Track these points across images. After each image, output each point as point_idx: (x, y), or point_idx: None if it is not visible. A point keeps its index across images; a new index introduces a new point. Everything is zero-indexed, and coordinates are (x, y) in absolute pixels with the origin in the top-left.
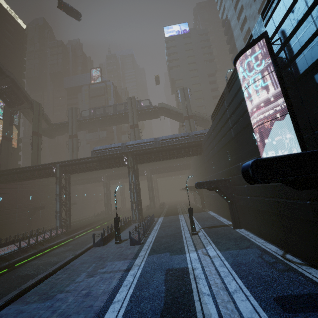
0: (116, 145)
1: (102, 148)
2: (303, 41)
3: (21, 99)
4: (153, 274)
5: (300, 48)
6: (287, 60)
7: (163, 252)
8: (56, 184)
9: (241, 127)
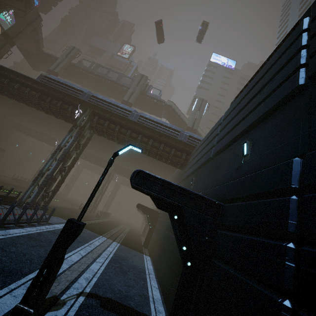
0: (80, 88)
1: (58, 80)
2: None
3: None
4: None
5: None
6: None
7: None
8: None
9: None
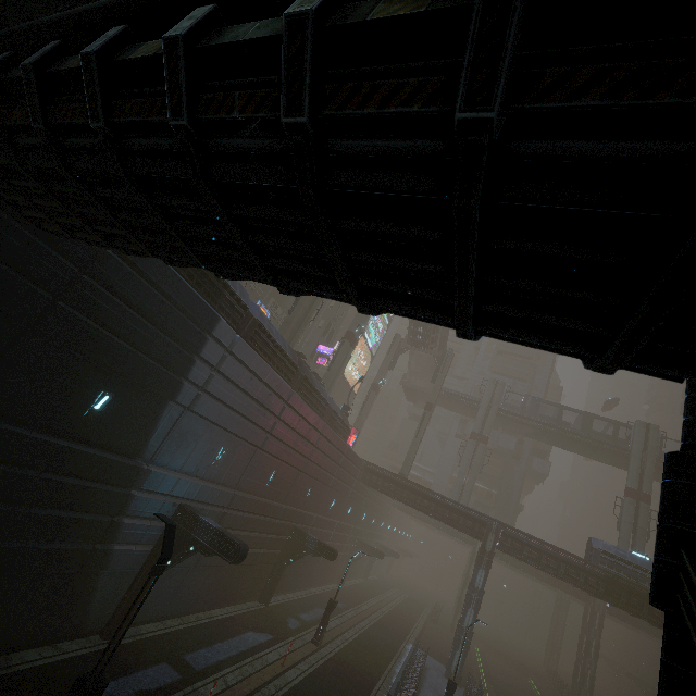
0: None
1: (626, 559)
2: None
3: (437, 340)
4: None
5: None
6: None
7: None
8: (478, 563)
9: None
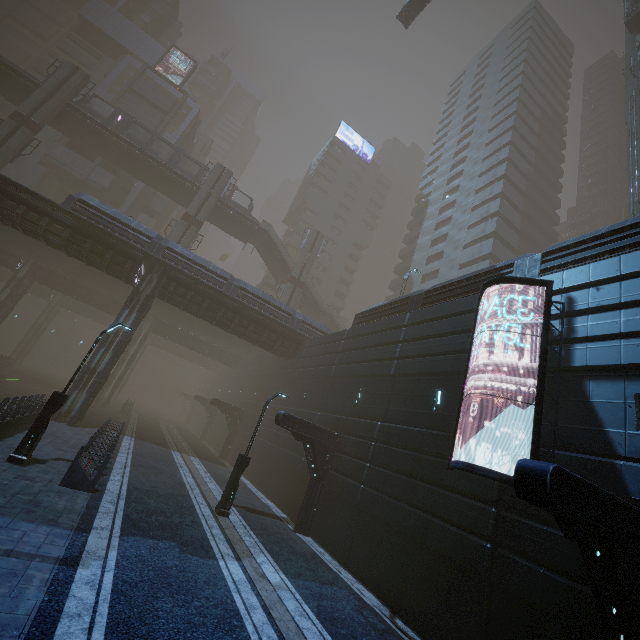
0: (144, 229)
1: (105, 211)
2: (594, 332)
3: None
4: (152, 597)
5: (586, 337)
6: (561, 336)
7: (162, 538)
8: None
9: (420, 370)
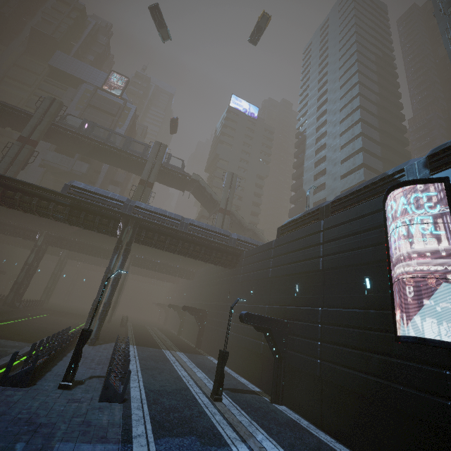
0: (117, 197)
1: (89, 190)
2: None
3: None
4: None
5: None
6: None
7: (184, 434)
8: None
9: (345, 263)
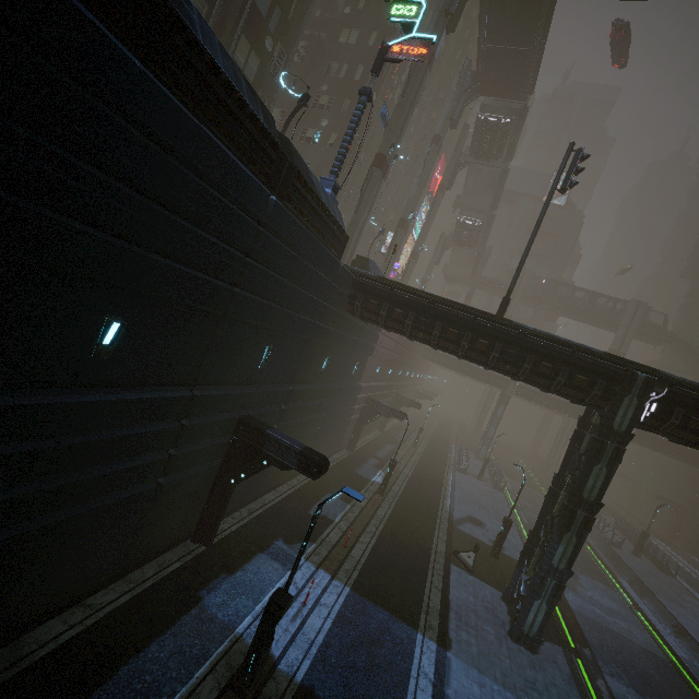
0: None
1: None
2: None
3: (479, 239)
4: None
5: None
6: None
7: None
8: (500, 403)
9: None
